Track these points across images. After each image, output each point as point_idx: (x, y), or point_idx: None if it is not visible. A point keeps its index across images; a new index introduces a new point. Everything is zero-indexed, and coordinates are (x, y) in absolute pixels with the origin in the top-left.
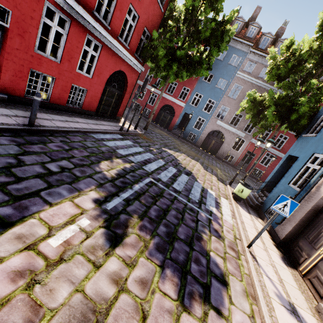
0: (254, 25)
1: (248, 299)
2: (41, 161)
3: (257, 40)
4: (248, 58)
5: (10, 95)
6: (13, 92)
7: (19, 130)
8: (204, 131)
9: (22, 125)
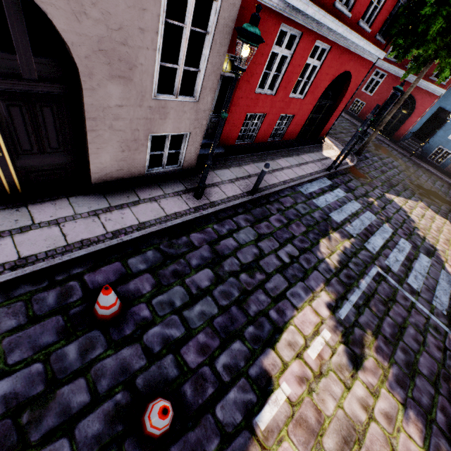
0: None
1: None
2: (273, 247)
3: None
4: None
5: (225, 147)
6: (227, 142)
7: (245, 202)
8: None
9: (245, 194)
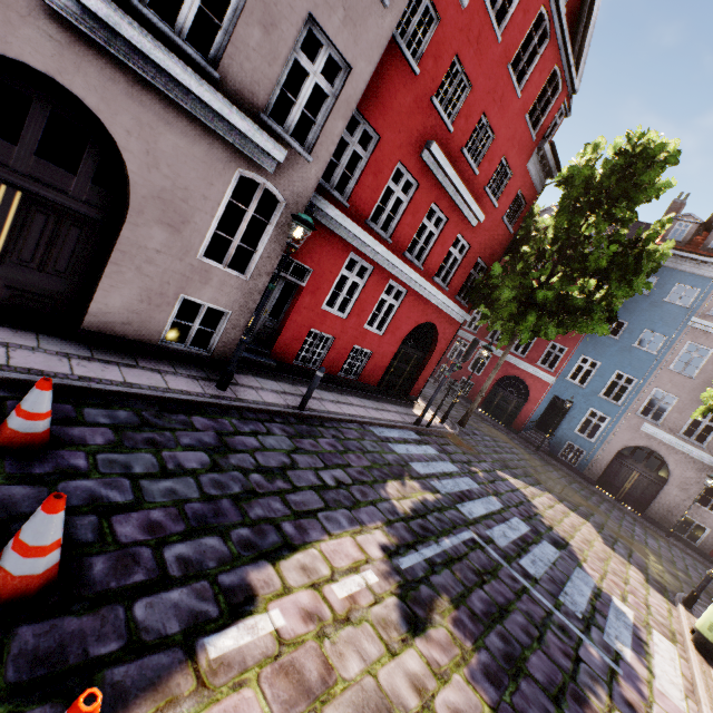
0: None
1: None
2: (314, 465)
3: None
4: None
5: (278, 361)
6: (283, 357)
7: (288, 415)
8: (607, 445)
9: (291, 407)
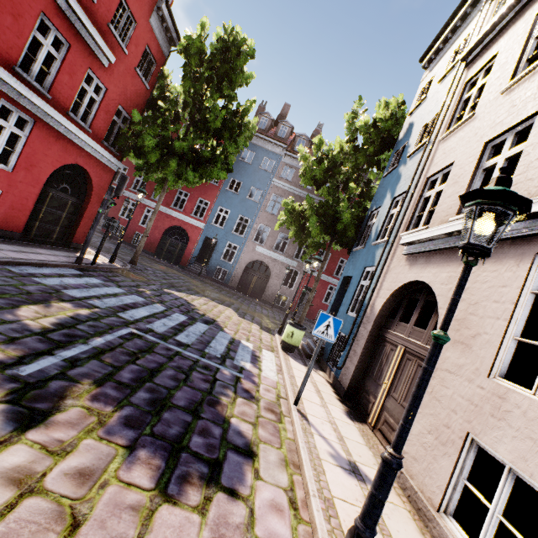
0: (284, 124)
1: (288, 468)
2: None
3: (292, 142)
4: (283, 162)
5: None
6: None
7: None
8: (239, 264)
9: None
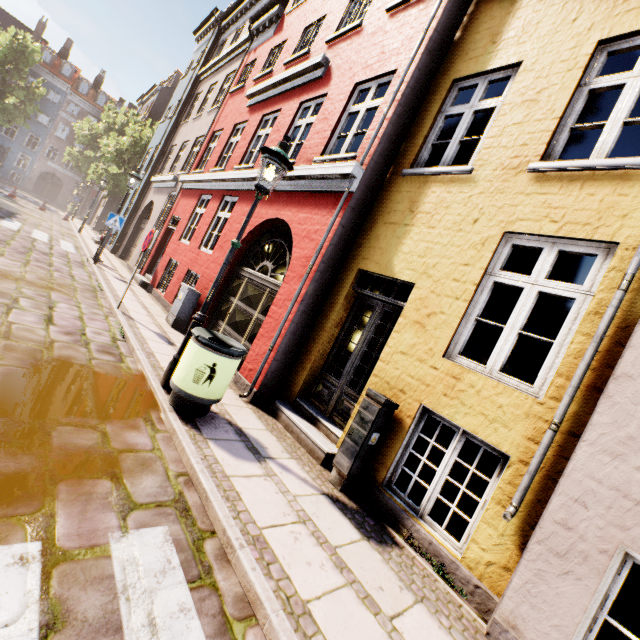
0: (69, 65)
1: None
2: None
3: (77, 79)
4: (69, 99)
5: None
6: None
7: None
8: (34, 173)
9: None
